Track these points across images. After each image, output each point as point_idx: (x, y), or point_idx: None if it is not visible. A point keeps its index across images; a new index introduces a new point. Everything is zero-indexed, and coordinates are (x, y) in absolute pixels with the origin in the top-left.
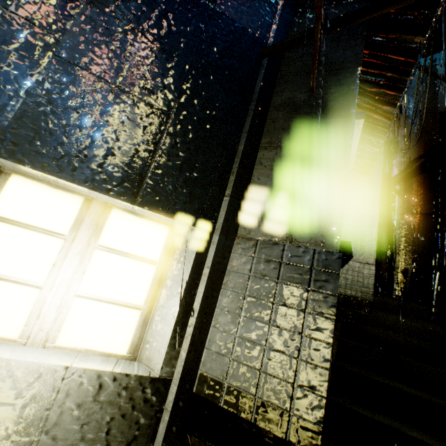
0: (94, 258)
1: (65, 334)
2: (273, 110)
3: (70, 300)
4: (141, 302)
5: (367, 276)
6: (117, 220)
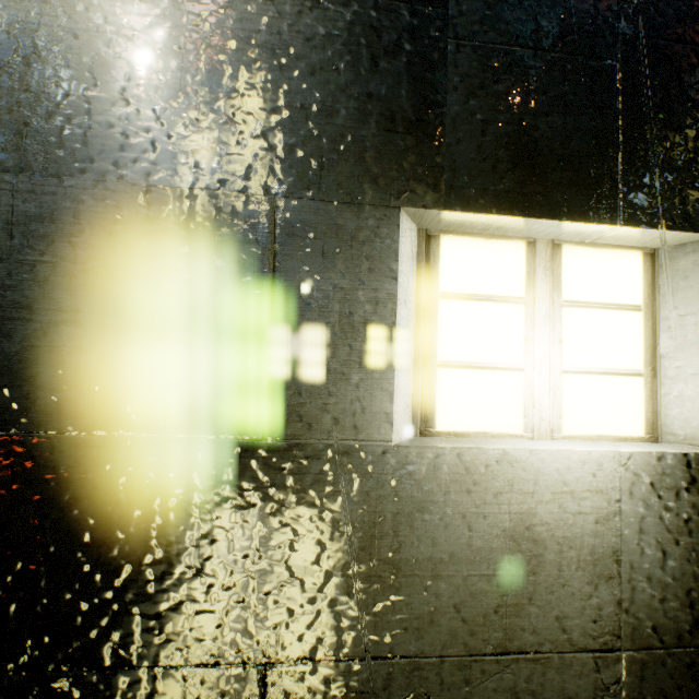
0: (564, 320)
1: (568, 421)
2: None
3: (557, 379)
4: (638, 366)
5: None
6: (572, 261)
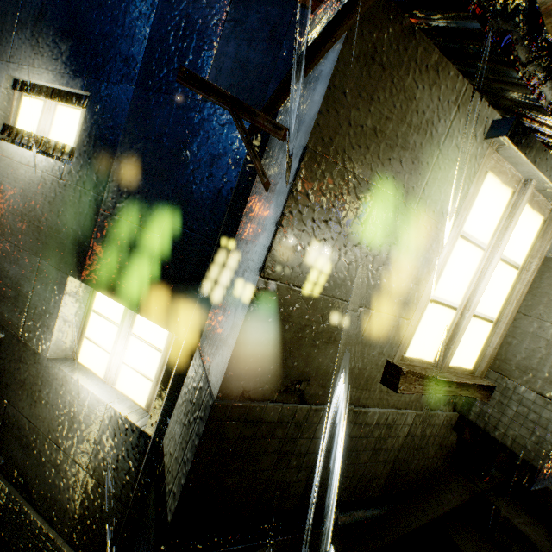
0: (131, 341)
1: (119, 383)
2: (247, 208)
3: (121, 364)
4: (152, 377)
5: (546, 424)
6: (142, 317)
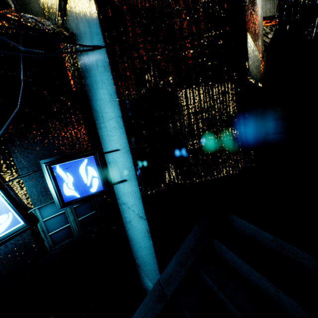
0: None
1: None
2: None
3: None
4: None
5: None
6: None
